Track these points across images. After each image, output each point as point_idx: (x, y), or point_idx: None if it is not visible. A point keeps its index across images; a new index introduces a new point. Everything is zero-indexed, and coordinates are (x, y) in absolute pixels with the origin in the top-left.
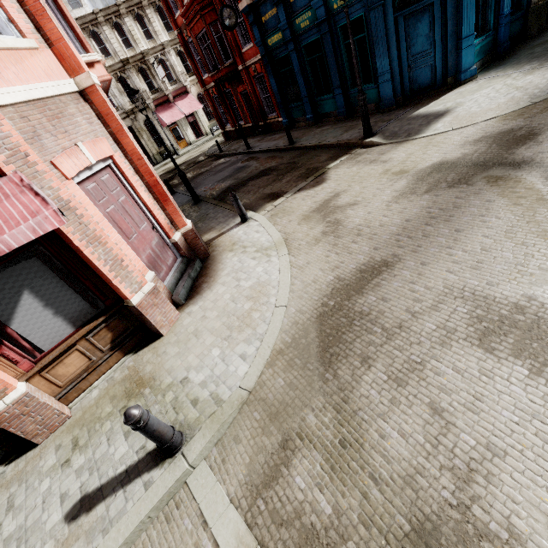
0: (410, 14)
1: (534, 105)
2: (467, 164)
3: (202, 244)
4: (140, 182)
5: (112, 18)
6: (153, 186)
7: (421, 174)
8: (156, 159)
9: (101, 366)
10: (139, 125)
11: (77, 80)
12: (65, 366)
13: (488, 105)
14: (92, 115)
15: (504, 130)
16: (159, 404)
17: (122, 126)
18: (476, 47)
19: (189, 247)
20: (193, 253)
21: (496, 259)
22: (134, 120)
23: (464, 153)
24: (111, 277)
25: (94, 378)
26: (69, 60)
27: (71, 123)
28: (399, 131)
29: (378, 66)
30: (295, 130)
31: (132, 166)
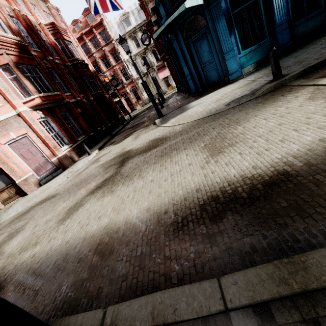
0: (196, 40)
1: (197, 121)
2: (125, 156)
3: (65, 163)
4: (39, 140)
5: (142, 27)
6: (44, 141)
7: (119, 154)
8: (155, 97)
9: (13, 198)
10: (149, 80)
11: (16, 111)
12: (3, 195)
13: (194, 112)
14: (21, 120)
15: (164, 137)
16: (1, 215)
17: (30, 123)
18: (248, 54)
19: (60, 163)
20: (63, 165)
21: (48, 210)
22: (147, 77)
23: (138, 148)
24: (9, 174)
25: (11, 200)
26: (13, 106)
27: (10, 126)
28: (167, 117)
29: (184, 71)
30: (181, 95)
31: (37, 135)
